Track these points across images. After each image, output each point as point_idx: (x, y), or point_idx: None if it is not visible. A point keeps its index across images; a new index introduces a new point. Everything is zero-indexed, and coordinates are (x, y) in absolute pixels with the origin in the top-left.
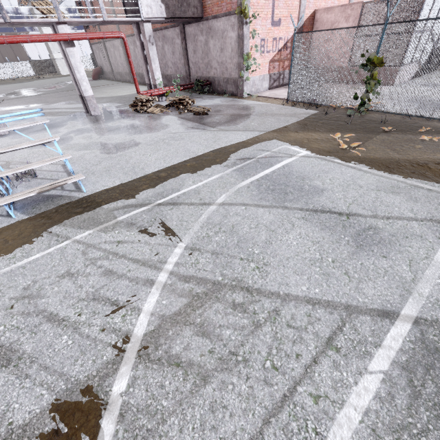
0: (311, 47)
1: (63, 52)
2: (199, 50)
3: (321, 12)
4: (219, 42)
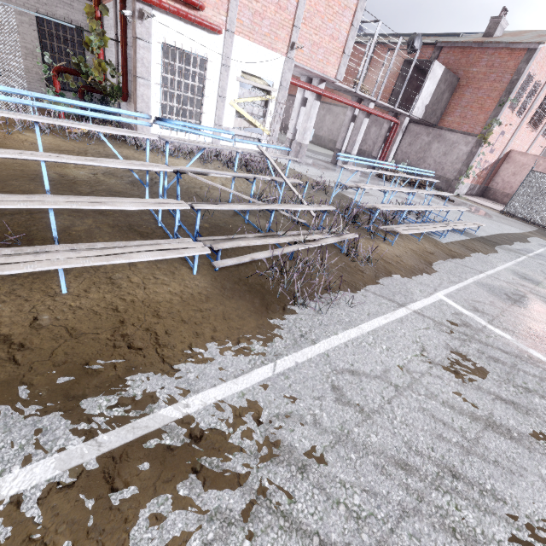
0: (497, 174)
1: (351, 117)
2: (417, 145)
3: (516, 153)
4: (445, 148)
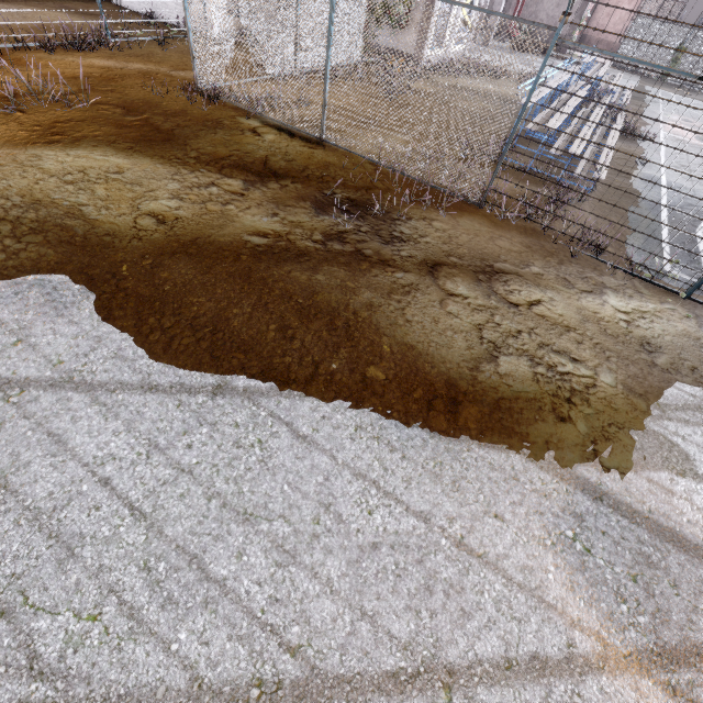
0: (593, 17)
1: None
2: None
3: None
4: None
